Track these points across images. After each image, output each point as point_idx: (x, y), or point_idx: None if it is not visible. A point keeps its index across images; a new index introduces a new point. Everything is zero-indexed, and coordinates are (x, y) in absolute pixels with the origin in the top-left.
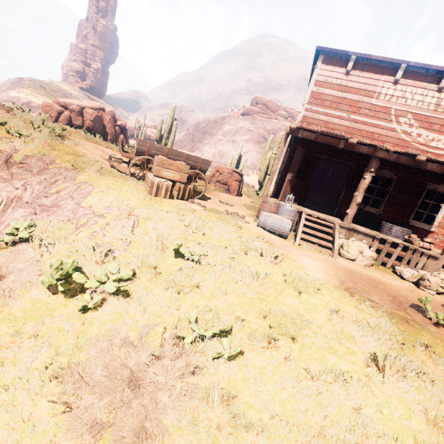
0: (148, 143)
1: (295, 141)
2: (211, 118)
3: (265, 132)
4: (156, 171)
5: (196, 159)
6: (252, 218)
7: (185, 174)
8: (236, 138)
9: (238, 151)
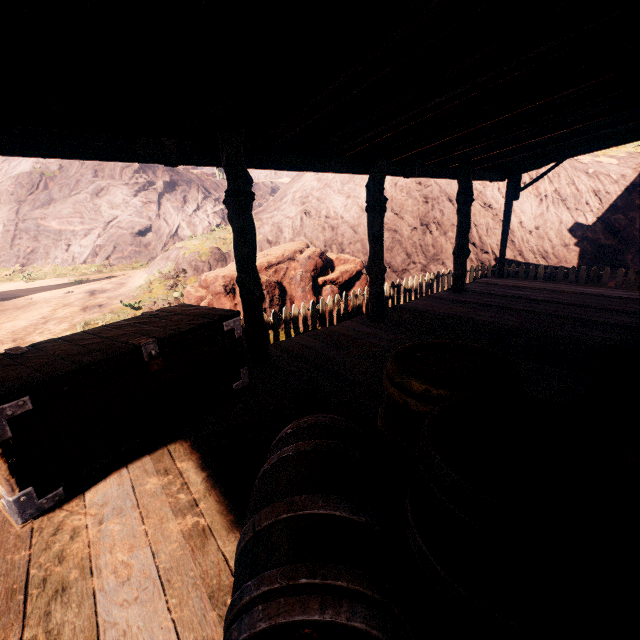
0: None
1: None
2: None
3: None
4: None
5: None
6: None
7: None
8: None
9: None
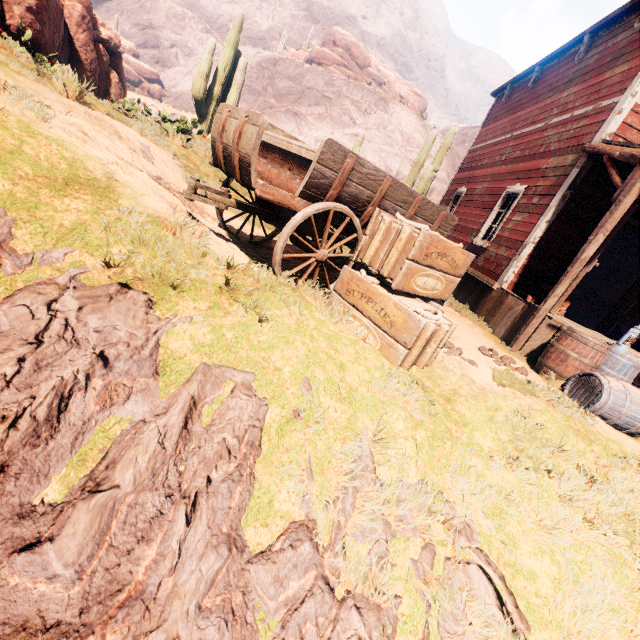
0: (351, 157)
1: (586, 179)
2: (249, 56)
3: (352, 107)
4: (404, 275)
5: (433, 214)
6: (517, 359)
7: (456, 278)
8: (301, 108)
9: (358, 151)
